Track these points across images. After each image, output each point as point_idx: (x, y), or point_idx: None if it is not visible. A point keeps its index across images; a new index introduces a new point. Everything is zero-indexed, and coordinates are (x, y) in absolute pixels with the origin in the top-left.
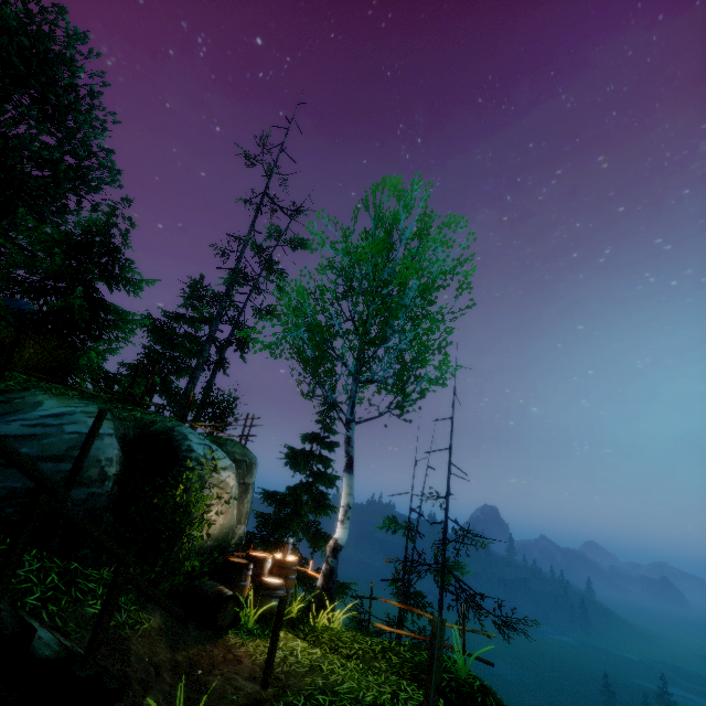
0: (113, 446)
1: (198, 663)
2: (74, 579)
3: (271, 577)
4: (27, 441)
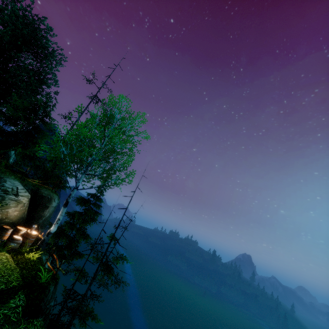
0: None
1: None
2: None
3: (20, 236)
4: None
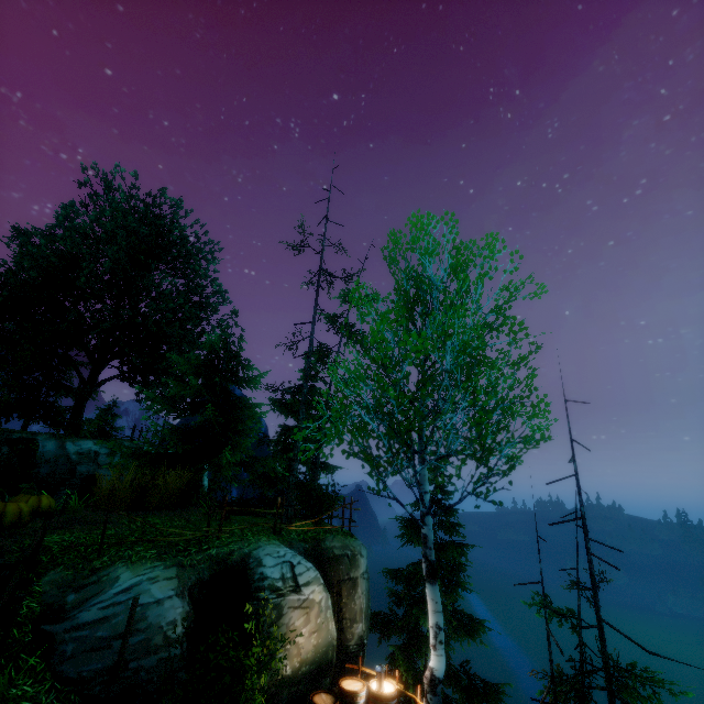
0: (174, 606)
1: None
2: None
3: None
4: (100, 625)
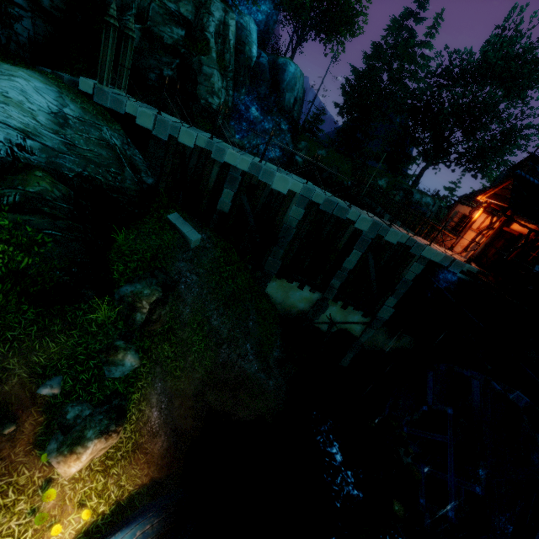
0: None
1: None
2: None
3: None
4: None
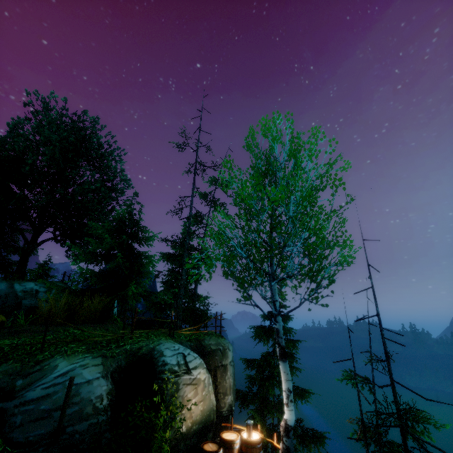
0: (101, 385)
1: None
2: None
3: None
4: (43, 400)
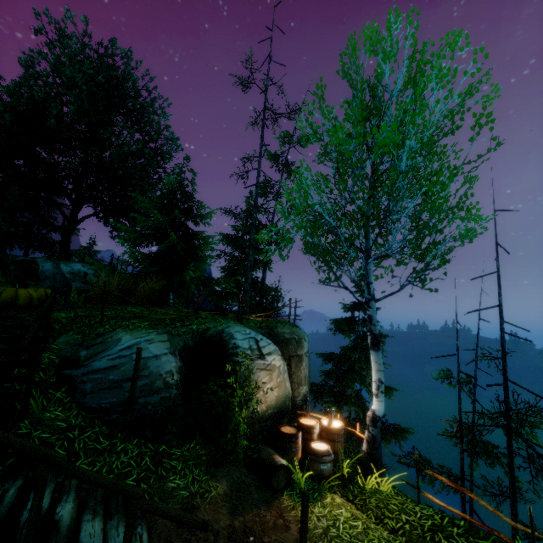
0: (169, 361)
1: (251, 529)
2: (161, 460)
3: (320, 442)
4: (111, 371)
